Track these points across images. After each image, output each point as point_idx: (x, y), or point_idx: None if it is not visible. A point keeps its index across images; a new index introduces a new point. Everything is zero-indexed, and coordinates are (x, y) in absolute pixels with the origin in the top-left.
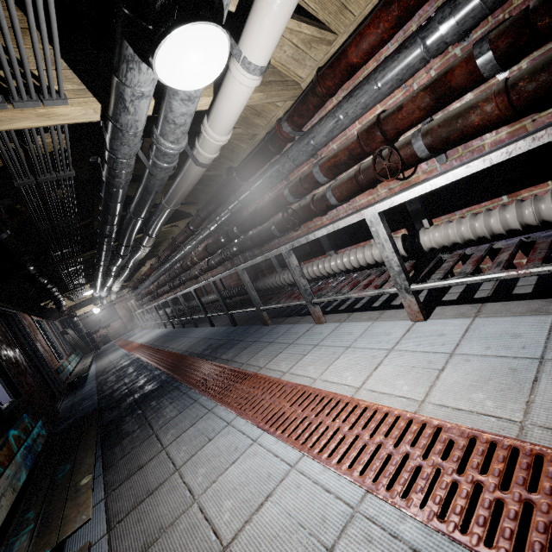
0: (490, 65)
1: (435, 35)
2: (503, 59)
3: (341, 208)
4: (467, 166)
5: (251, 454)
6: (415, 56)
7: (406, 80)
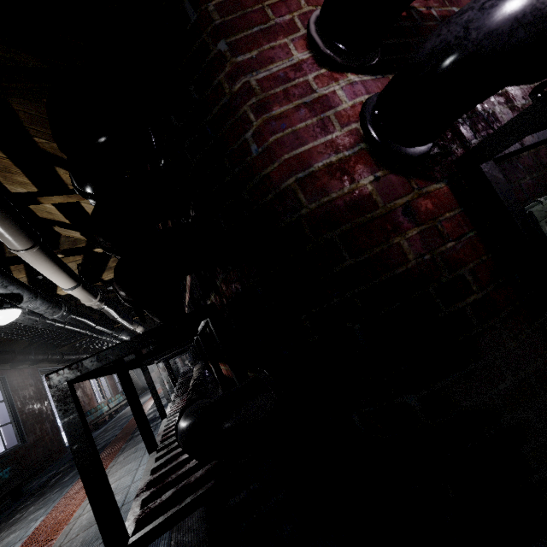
0: None
1: None
2: None
3: None
4: None
5: (27, 526)
6: None
7: None
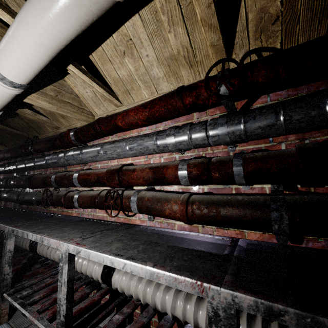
0: (185, 179)
1: (164, 141)
2: (192, 180)
3: (86, 209)
4: (131, 263)
5: None
6: (151, 145)
7: (146, 155)
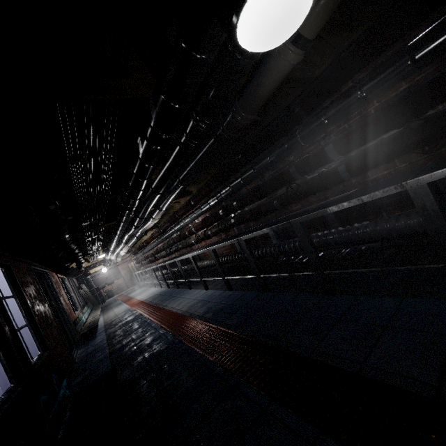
0: None
1: None
2: None
3: (348, 183)
4: None
5: None
6: None
7: None
